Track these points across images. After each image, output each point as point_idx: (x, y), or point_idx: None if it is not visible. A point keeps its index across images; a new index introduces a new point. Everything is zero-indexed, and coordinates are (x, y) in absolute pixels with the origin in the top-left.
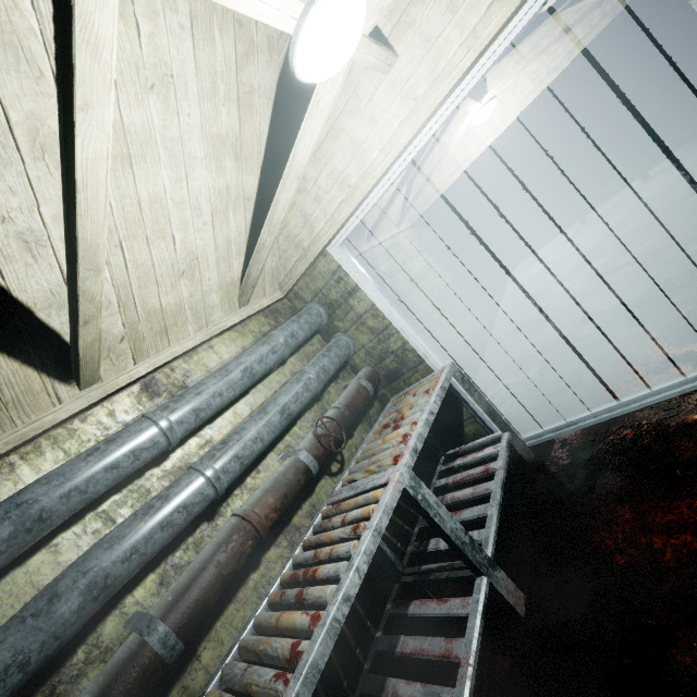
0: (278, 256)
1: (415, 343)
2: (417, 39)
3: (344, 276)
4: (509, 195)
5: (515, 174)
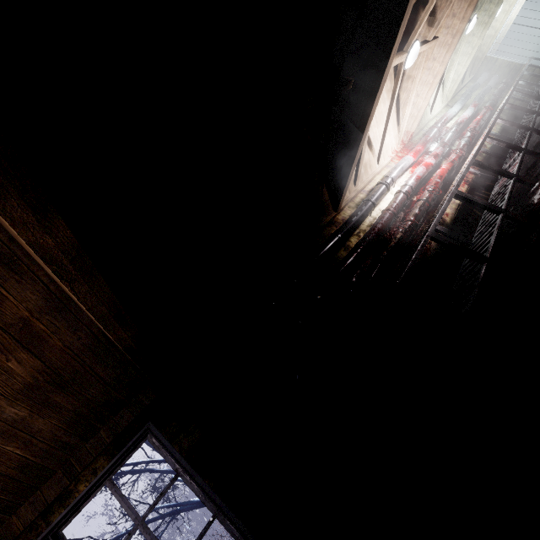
0: (471, 66)
1: (518, 62)
2: (504, 2)
3: (492, 59)
4: (535, 26)
5: (536, 15)
